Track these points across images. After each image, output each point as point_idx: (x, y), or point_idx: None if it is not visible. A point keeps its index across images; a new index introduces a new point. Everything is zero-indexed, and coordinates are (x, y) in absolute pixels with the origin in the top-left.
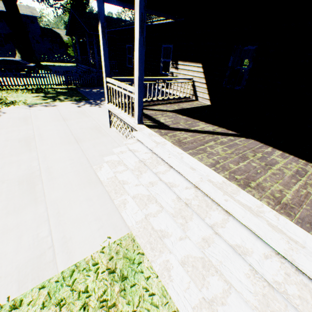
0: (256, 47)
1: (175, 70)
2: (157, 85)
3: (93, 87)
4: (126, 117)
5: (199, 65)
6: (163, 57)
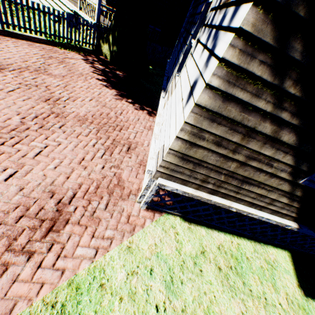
0: None
1: None
2: None
3: None
4: None
5: None
6: None
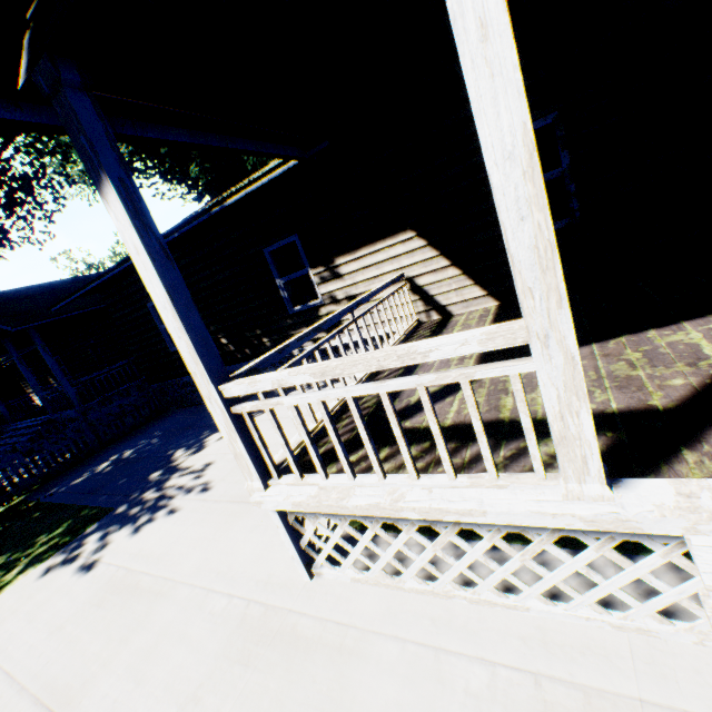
0: (554, 115)
1: (335, 285)
2: (356, 327)
3: (92, 459)
4: (461, 495)
5: (405, 234)
6: (278, 275)
